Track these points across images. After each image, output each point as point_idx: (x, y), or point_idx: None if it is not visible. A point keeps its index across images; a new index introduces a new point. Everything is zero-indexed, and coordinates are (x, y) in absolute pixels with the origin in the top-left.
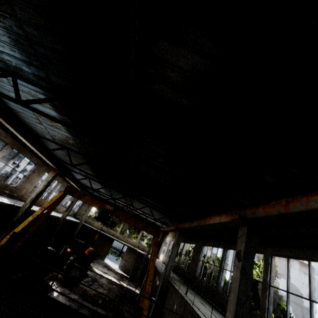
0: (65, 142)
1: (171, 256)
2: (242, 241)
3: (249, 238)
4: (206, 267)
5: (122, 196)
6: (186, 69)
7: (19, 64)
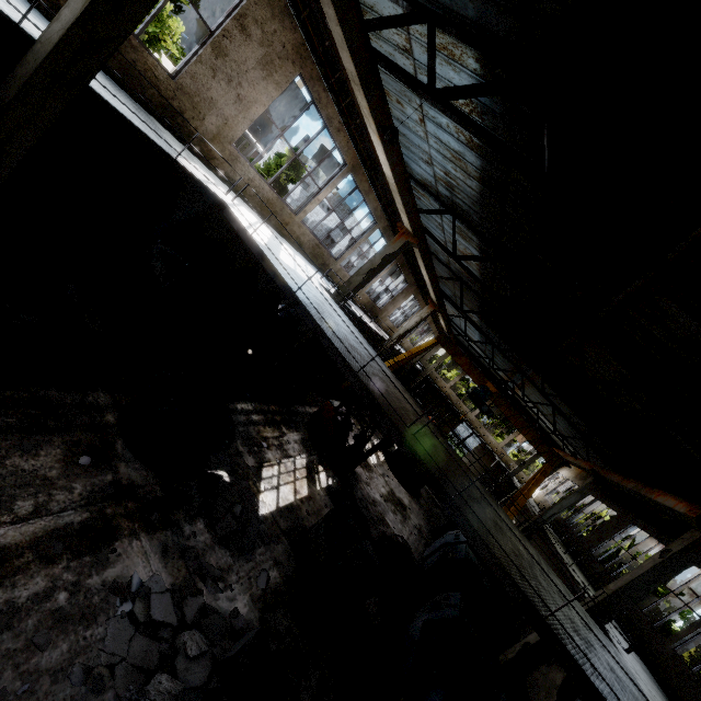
0: (464, 275)
1: (561, 502)
2: (681, 543)
3: (694, 546)
4: (622, 562)
5: (509, 367)
6: (696, 337)
7: (470, 212)
